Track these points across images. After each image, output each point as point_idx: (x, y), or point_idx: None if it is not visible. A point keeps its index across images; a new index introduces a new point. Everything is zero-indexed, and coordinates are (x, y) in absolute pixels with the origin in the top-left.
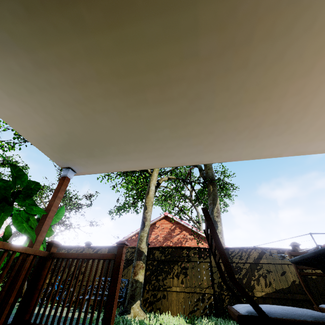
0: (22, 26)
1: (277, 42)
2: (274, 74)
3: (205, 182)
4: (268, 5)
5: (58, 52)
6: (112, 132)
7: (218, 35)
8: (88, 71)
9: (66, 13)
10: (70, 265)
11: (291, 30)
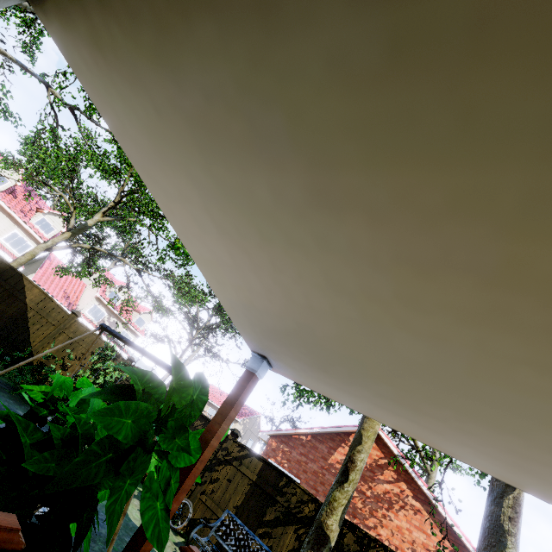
0: (339, 101)
1: None
2: None
3: None
4: None
5: (407, 183)
6: (412, 370)
7: None
8: (472, 252)
9: None
10: None
11: None
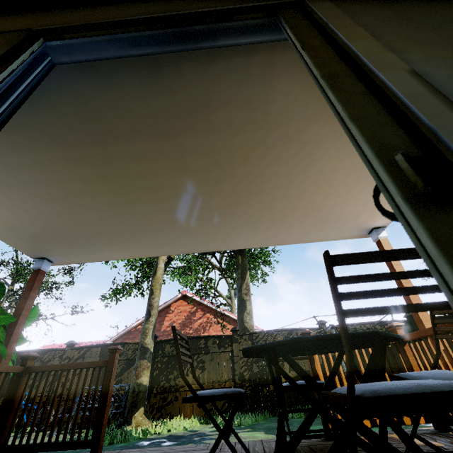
0: None
1: (255, 165)
2: (259, 185)
3: (233, 251)
4: (241, 143)
5: (34, 157)
6: (101, 224)
7: (202, 157)
8: (70, 174)
9: (45, 131)
10: (53, 378)
11: (264, 159)
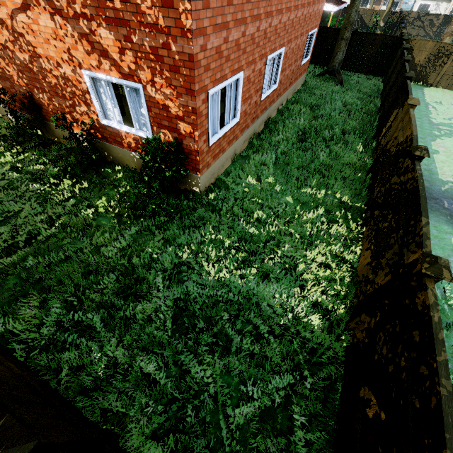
0: None
1: None
2: None
3: None
4: None
5: None
6: None
7: None
8: None
9: None
10: None
11: None
